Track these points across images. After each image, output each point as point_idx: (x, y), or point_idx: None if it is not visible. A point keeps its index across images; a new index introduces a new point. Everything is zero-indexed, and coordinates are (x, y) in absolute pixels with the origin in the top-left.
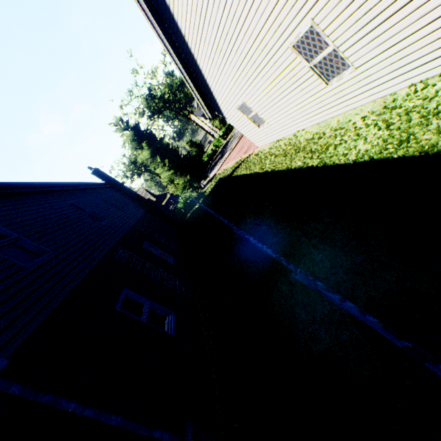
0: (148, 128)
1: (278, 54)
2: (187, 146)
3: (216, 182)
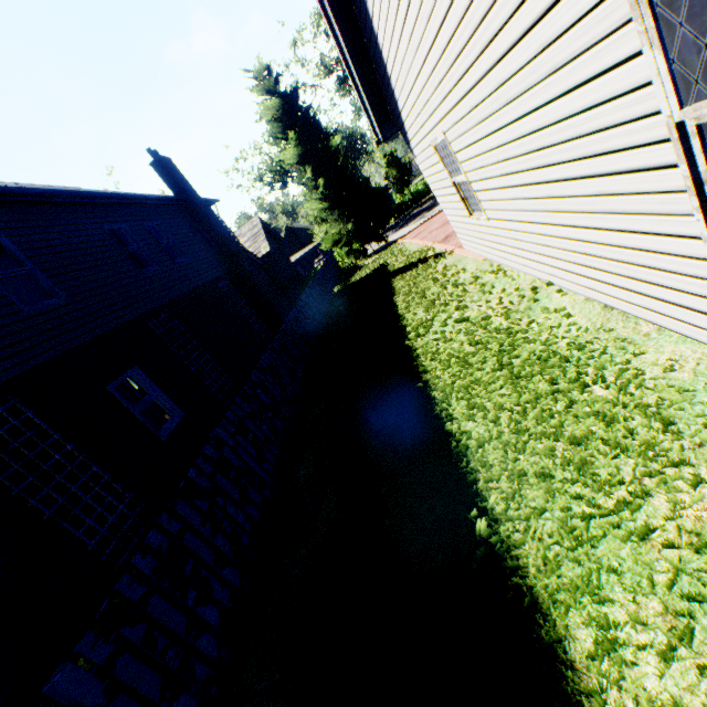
0: (310, 104)
1: (569, 5)
2: (383, 162)
3: (373, 269)
